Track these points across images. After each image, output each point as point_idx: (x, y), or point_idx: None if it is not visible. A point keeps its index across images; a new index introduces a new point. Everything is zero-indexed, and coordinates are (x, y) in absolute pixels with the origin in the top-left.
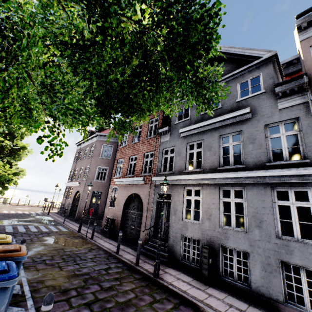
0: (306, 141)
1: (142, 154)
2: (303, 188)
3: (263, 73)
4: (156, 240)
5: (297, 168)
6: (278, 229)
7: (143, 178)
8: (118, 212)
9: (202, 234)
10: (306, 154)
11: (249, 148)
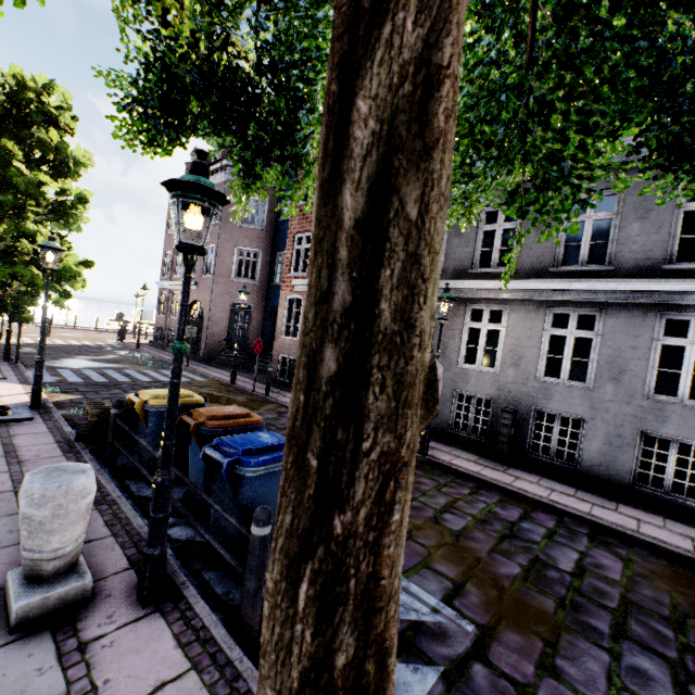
0: None
1: None
2: None
3: None
4: None
5: None
6: (651, 384)
7: None
8: None
9: (497, 390)
10: None
11: (632, 230)
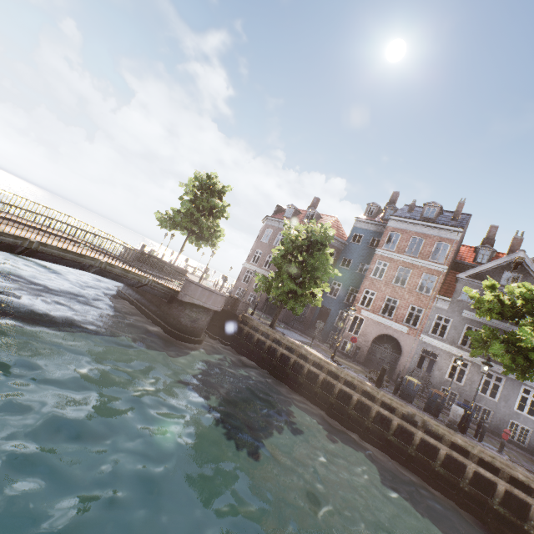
0: None
1: (407, 303)
2: None
3: None
4: None
5: None
6: (516, 406)
7: (407, 329)
8: (363, 343)
9: (461, 391)
10: None
11: None
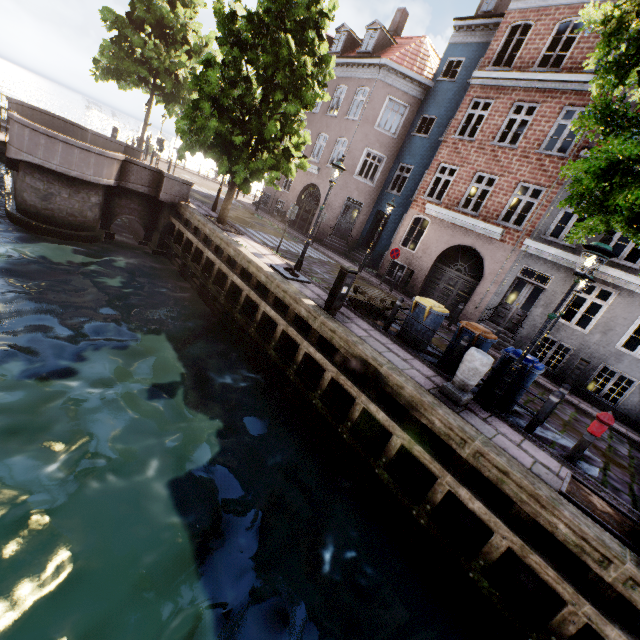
0: None
1: (513, 181)
2: None
3: None
4: (494, 325)
5: None
6: None
7: (502, 231)
8: (422, 263)
9: (580, 344)
10: None
11: None
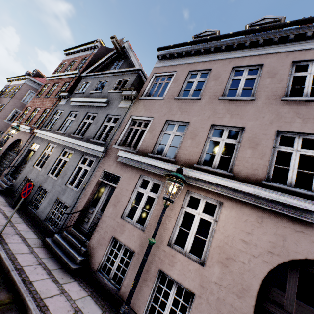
0: (112, 132)
1: (44, 109)
2: (94, 159)
3: (130, 79)
4: (11, 177)
5: (95, 145)
6: (70, 180)
7: (30, 128)
8: (1, 151)
9: (36, 177)
10: (107, 139)
11: (92, 127)
